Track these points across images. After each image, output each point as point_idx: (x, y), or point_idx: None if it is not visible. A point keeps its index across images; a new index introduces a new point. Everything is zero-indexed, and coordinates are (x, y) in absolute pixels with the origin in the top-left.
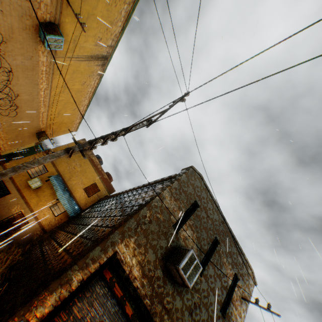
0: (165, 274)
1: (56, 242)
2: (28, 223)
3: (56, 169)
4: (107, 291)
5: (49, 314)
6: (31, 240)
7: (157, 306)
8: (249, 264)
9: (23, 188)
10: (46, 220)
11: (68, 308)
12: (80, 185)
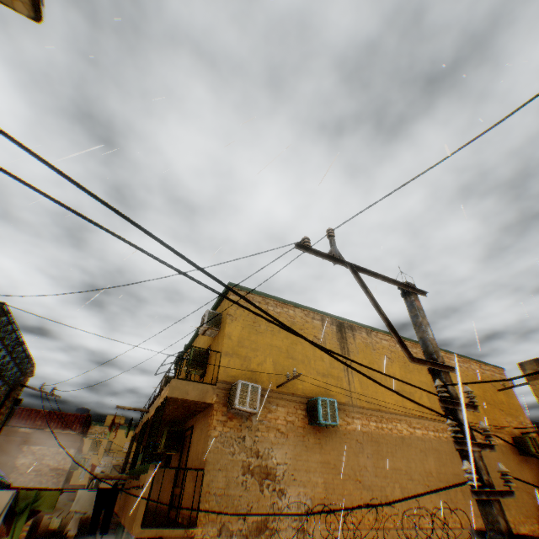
0: None
1: None
2: None
3: None
4: None
5: None
6: None
7: None
8: None
9: None
10: None
11: None
12: None
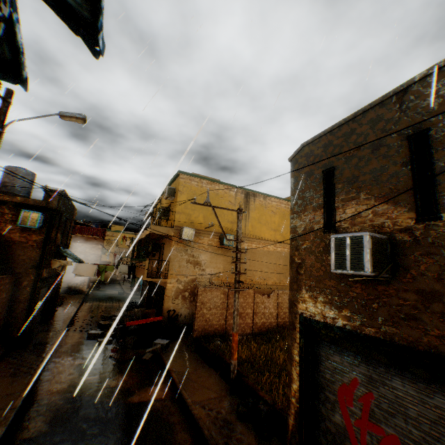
0: (366, 284)
1: None
2: None
3: None
4: (335, 349)
5: (299, 387)
6: None
7: (389, 326)
8: None
9: None
10: None
11: (319, 379)
12: None
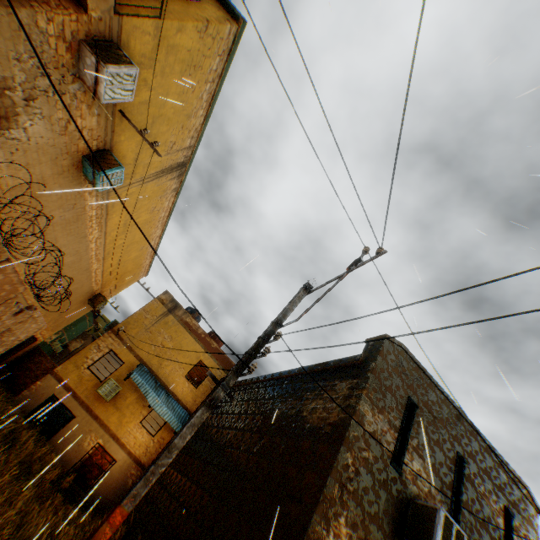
0: None
1: (186, 510)
2: (114, 459)
3: (134, 356)
4: None
5: None
6: (124, 487)
7: None
8: (519, 479)
9: (92, 403)
10: (140, 446)
11: None
12: (179, 372)
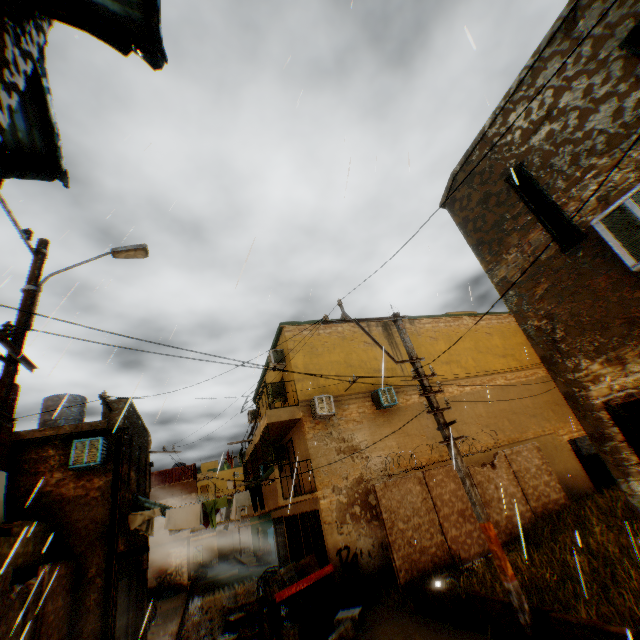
0: None
1: None
2: None
3: None
4: None
5: None
6: None
7: None
8: None
9: None
10: None
11: None
12: None
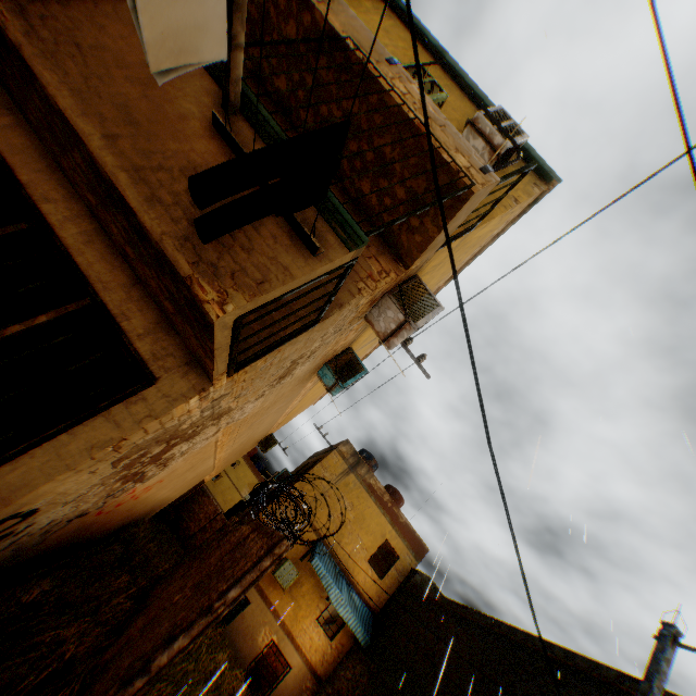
0: None
1: None
2: (288, 663)
3: (311, 527)
4: None
5: None
6: None
7: None
8: None
9: (266, 586)
10: (316, 650)
11: None
12: (361, 554)
